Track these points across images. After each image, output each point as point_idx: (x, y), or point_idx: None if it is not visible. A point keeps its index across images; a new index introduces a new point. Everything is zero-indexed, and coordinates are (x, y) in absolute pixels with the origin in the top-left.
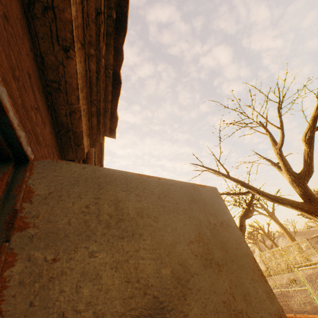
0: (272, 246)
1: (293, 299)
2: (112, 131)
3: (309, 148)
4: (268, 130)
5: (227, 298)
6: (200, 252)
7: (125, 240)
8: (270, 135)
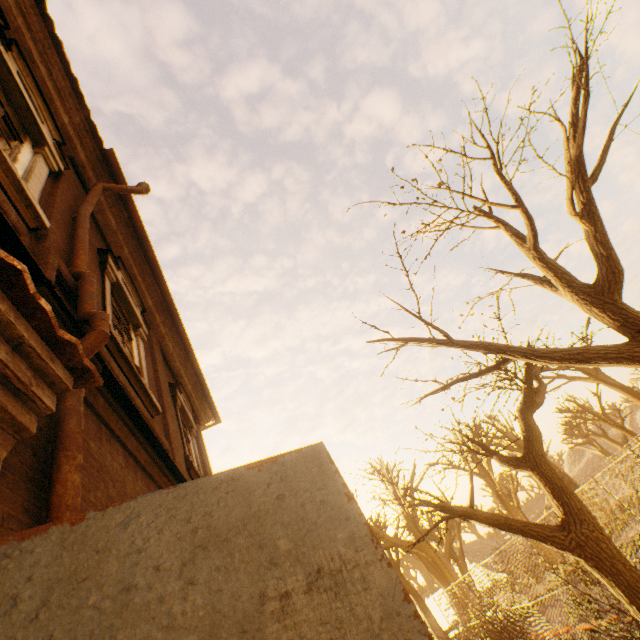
0: (625, 437)
1: None
2: (85, 372)
3: (592, 224)
4: (497, 218)
5: None
6: None
7: None
8: (506, 227)
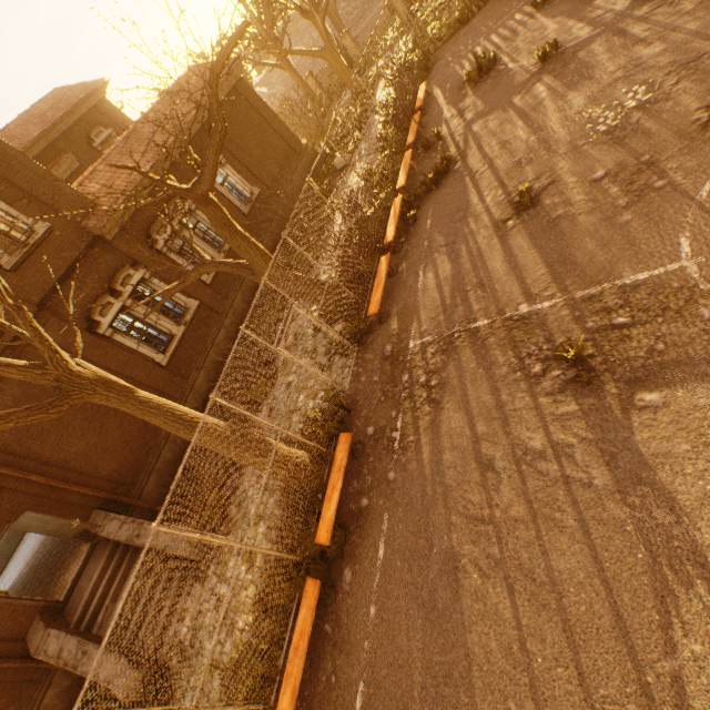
0: None
1: (542, 122)
2: None
3: None
4: None
5: (56, 524)
6: (44, 523)
7: (33, 527)
8: None
